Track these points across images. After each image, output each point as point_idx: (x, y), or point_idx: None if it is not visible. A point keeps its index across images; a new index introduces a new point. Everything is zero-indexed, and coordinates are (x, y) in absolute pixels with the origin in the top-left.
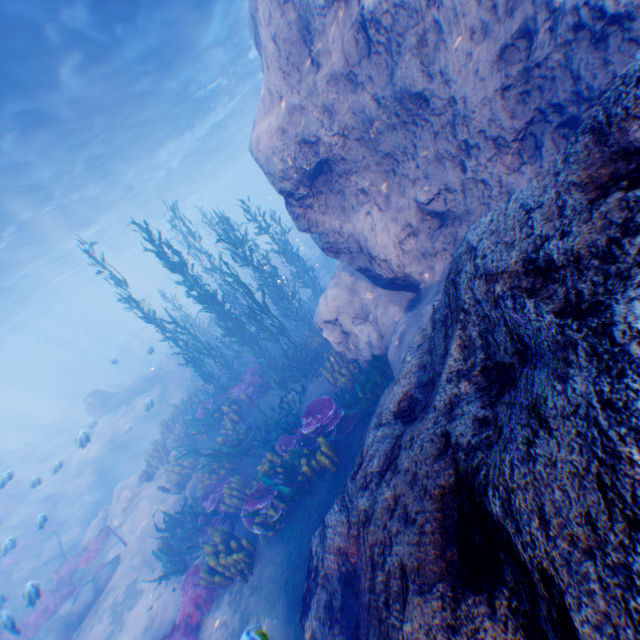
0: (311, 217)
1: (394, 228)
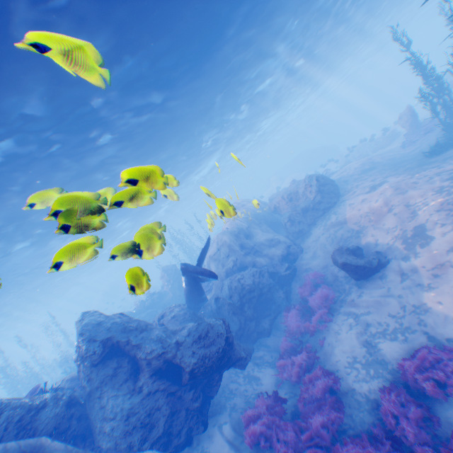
0: None
1: None
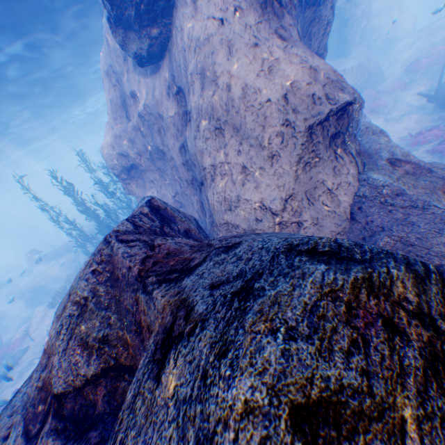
0: (129, 188)
1: None
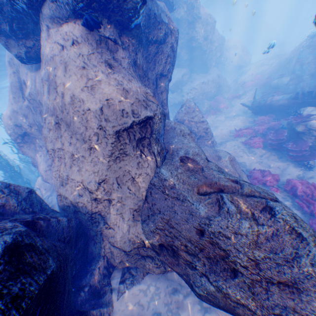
0: (24, 150)
1: (45, 165)
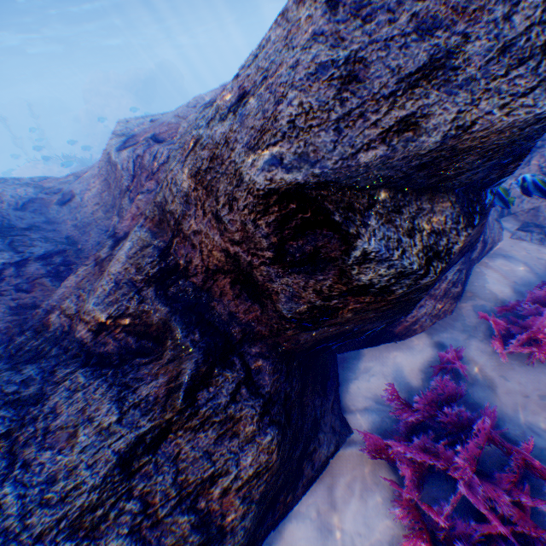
0: None
1: None
